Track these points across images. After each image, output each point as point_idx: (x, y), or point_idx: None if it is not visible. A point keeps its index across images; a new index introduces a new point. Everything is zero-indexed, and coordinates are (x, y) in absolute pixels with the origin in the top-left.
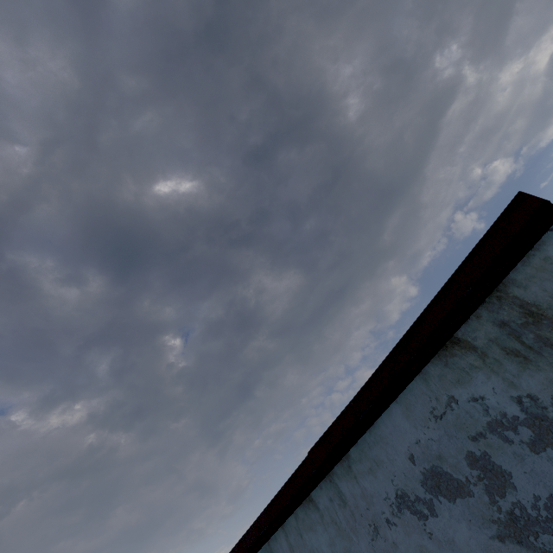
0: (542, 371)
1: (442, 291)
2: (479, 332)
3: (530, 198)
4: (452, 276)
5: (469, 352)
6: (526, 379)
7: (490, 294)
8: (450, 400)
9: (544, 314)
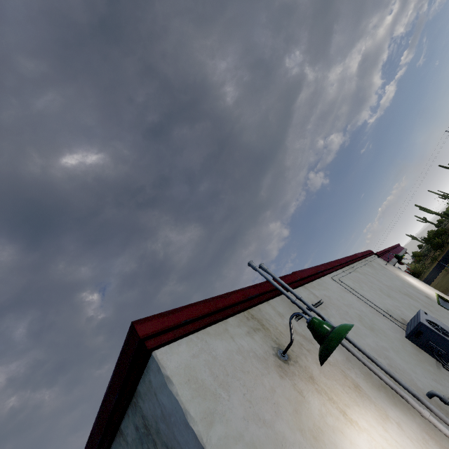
0: None
1: (108, 389)
2: (129, 429)
3: (135, 331)
4: (111, 378)
5: (126, 445)
6: None
7: (131, 398)
8: None
9: (150, 429)
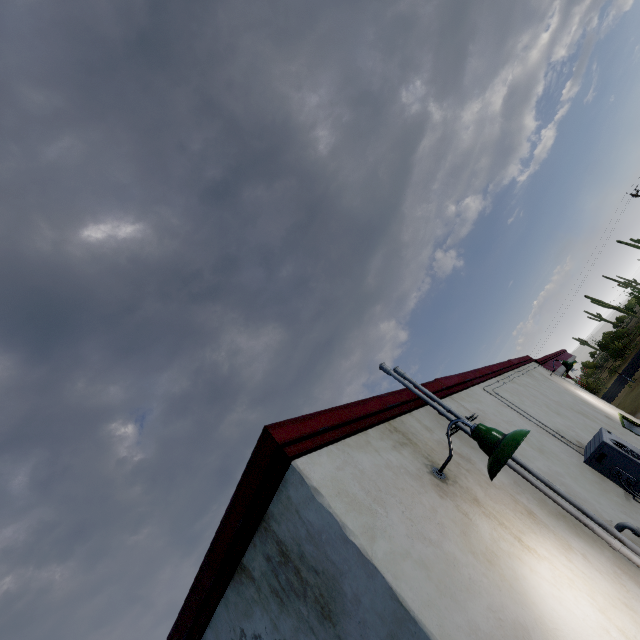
0: (291, 617)
1: (226, 514)
2: (255, 562)
3: (270, 437)
4: (231, 500)
5: (251, 583)
6: (283, 623)
7: (260, 523)
8: (242, 634)
9: (290, 556)
